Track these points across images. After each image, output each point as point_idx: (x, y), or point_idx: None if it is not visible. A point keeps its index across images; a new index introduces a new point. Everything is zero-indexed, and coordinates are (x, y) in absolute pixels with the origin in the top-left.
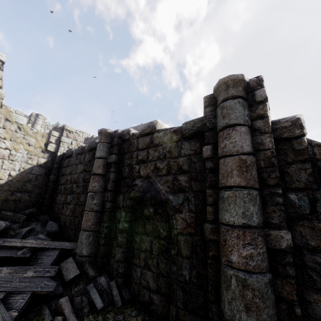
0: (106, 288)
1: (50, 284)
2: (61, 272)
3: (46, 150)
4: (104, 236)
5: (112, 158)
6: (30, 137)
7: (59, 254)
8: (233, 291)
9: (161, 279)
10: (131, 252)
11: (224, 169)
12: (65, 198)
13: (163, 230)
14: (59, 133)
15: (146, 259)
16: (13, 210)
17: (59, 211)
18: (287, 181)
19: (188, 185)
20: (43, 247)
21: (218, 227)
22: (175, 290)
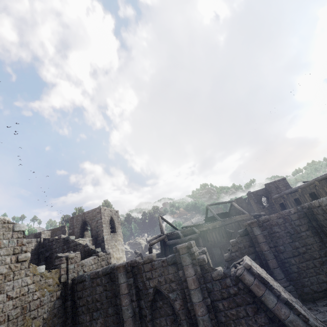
0: None
1: None
2: None
3: (61, 283)
4: None
5: (131, 281)
6: (49, 279)
7: None
8: (201, 324)
9: None
10: None
11: (189, 283)
12: (91, 316)
13: (170, 311)
14: (65, 263)
15: None
16: None
17: None
18: (206, 280)
19: (176, 287)
20: None
21: (192, 304)
22: None
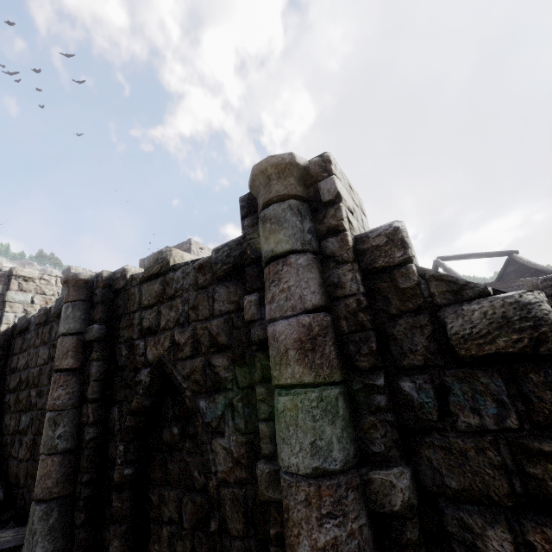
0: None
1: None
2: None
3: None
4: (84, 506)
5: (92, 331)
6: None
7: None
8: None
9: None
10: (144, 527)
11: (276, 348)
12: (17, 422)
13: (199, 472)
14: (1, 285)
15: (172, 541)
16: None
17: (7, 452)
18: (394, 355)
19: (230, 375)
20: None
21: (279, 474)
22: None
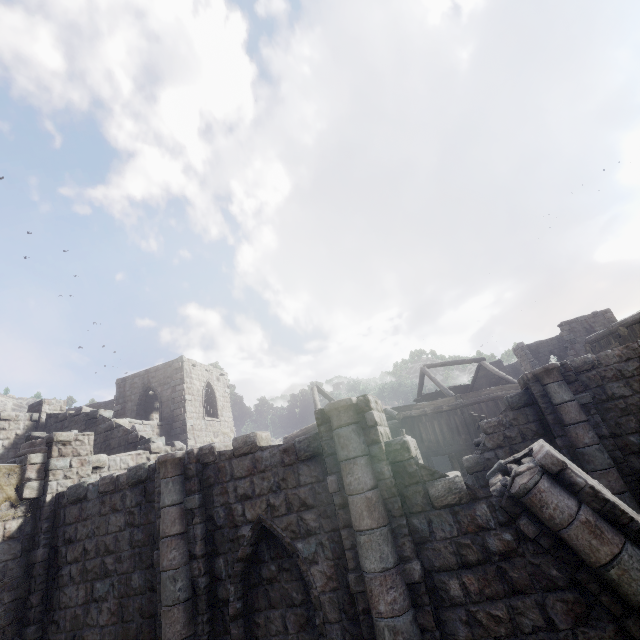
0: None
1: None
2: None
3: (22, 499)
4: (208, 639)
5: (195, 501)
6: None
7: None
8: None
9: None
10: None
11: (355, 510)
12: (89, 591)
13: (297, 593)
14: (43, 453)
15: None
16: None
17: (79, 623)
18: (408, 506)
19: (318, 525)
20: None
21: (362, 576)
22: None
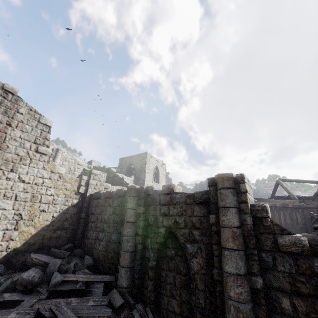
0: (143, 313)
1: (107, 311)
2: (109, 301)
3: (79, 192)
4: (138, 272)
5: (141, 209)
6: (67, 183)
7: (104, 285)
8: (232, 314)
9: (183, 305)
10: (158, 284)
11: (224, 236)
12: (97, 235)
13: (183, 268)
14: (87, 176)
15: (171, 290)
16: (54, 245)
17: (92, 246)
18: (260, 245)
19: (200, 238)
20: (92, 280)
21: (222, 273)
22: (195, 313)
